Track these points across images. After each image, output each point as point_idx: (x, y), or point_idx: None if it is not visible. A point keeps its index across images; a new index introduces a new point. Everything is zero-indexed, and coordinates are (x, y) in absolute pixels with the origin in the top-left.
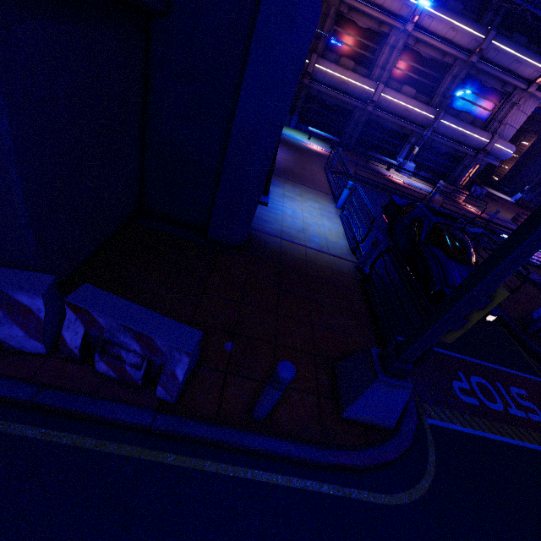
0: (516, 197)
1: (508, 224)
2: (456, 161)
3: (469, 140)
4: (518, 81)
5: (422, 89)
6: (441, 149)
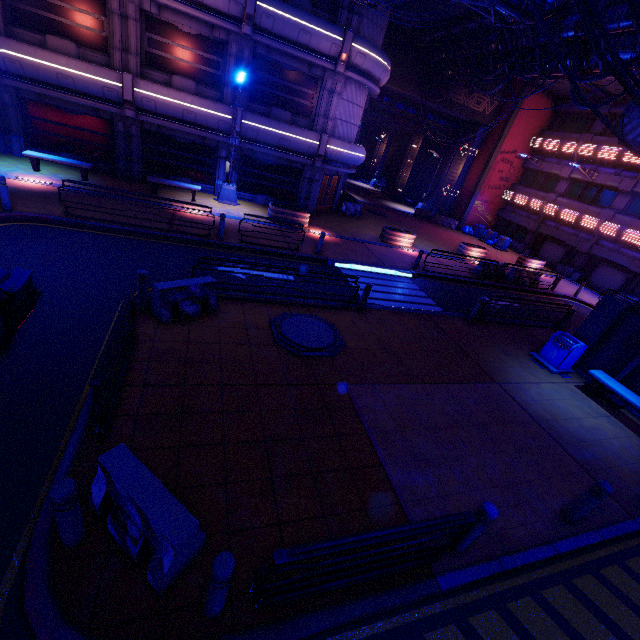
0: (418, 207)
1: (369, 245)
2: (298, 174)
3: (294, 145)
4: (320, 60)
5: (205, 79)
6: (271, 161)
